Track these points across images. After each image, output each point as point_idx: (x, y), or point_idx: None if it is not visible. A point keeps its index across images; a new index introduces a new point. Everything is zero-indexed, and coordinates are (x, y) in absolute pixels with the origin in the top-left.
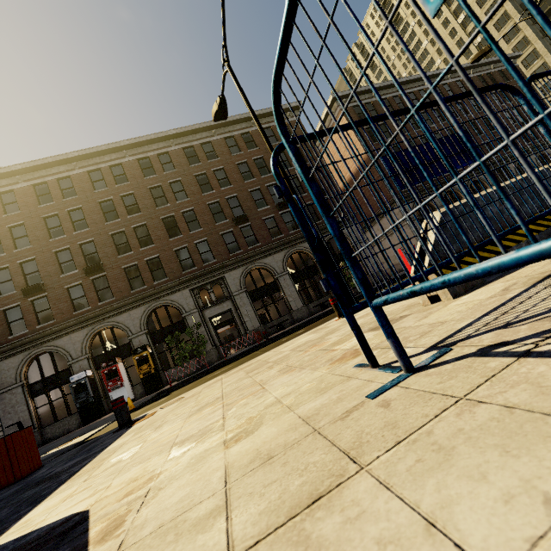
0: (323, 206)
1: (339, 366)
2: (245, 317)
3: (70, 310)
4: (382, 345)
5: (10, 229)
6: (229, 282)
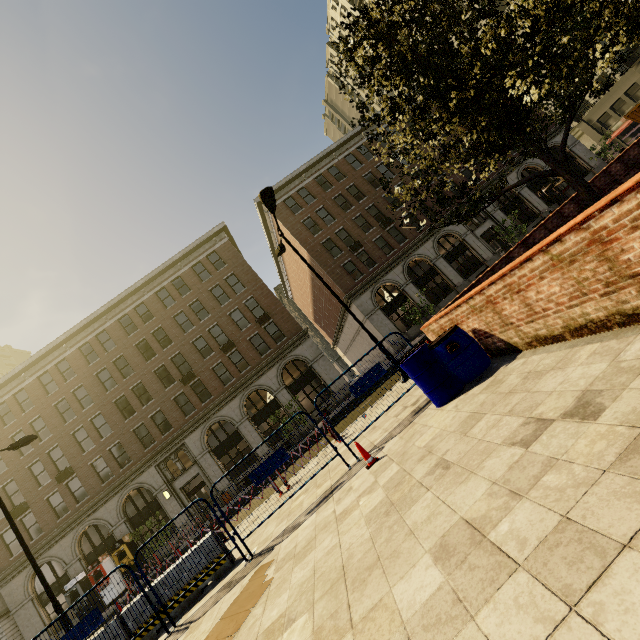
0: None
1: None
2: (213, 478)
3: (54, 519)
4: None
5: None
6: (191, 447)
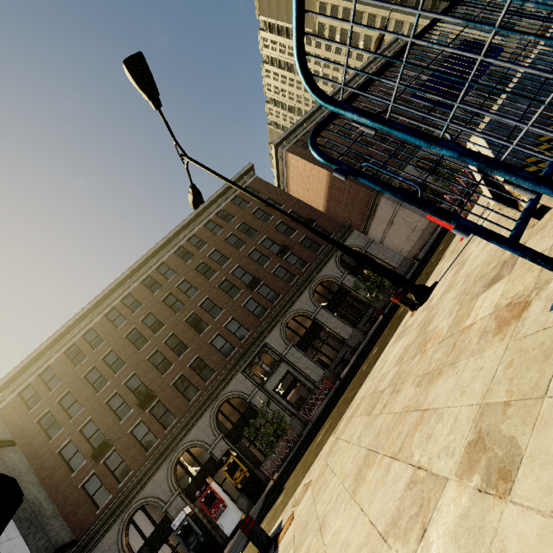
0: (423, 135)
1: (517, 326)
2: (306, 370)
3: (142, 452)
4: (549, 276)
5: (59, 402)
6: (273, 345)
